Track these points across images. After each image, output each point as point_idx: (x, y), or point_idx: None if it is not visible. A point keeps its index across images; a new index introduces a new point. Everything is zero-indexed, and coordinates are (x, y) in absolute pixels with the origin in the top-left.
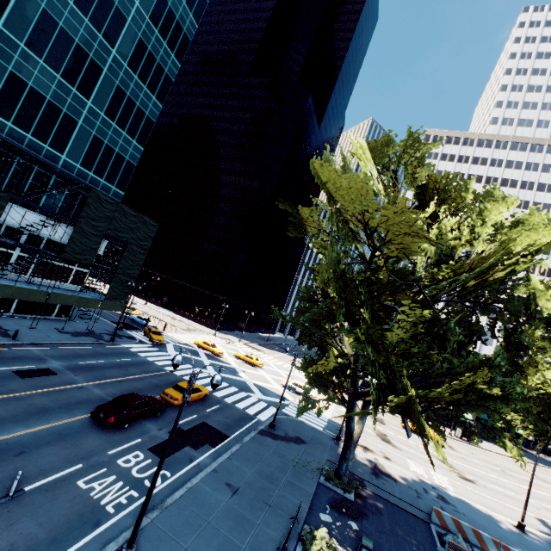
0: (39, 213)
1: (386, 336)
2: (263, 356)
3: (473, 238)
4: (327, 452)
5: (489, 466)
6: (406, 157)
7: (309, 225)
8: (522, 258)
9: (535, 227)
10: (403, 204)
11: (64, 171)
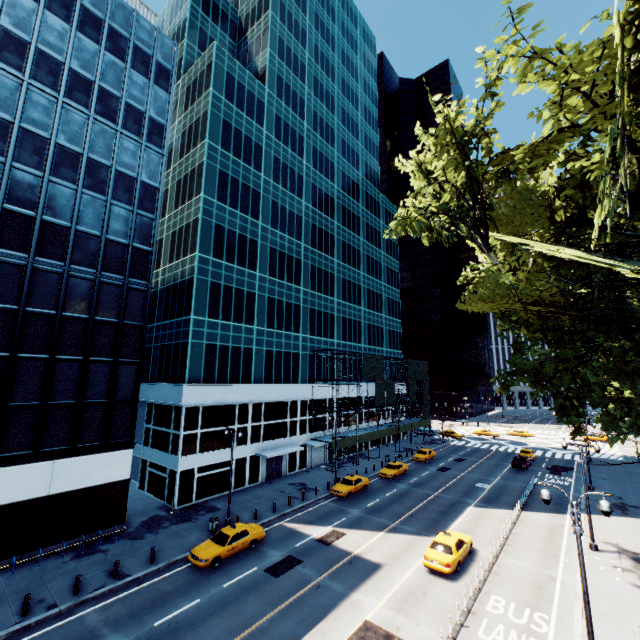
0: None
1: None
2: None
3: None
4: (637, 467)
5: None
6: None
7: None
8: None
9: None
10: None
11: (400, 358)
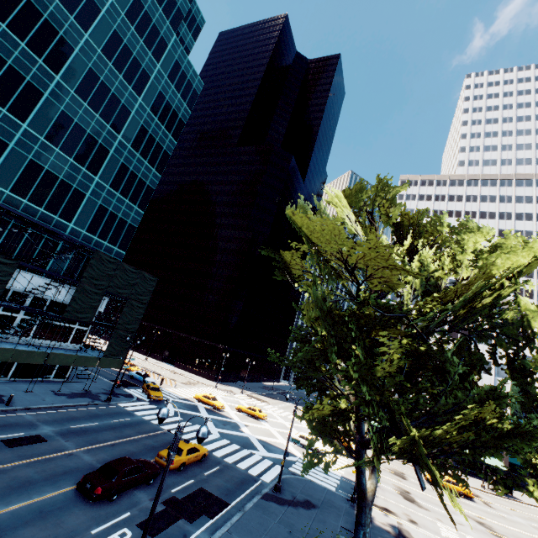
0: (45, 277)
1: (378, 371)
2: (267, 407)
3: (455, 267)
4: (342, 517)
5: (536, 525)
6: (379, 199)
7: (294, 267)
8: (505, 282)
9: (511, 252)
10: (375, 240)
11: (70, 237)
